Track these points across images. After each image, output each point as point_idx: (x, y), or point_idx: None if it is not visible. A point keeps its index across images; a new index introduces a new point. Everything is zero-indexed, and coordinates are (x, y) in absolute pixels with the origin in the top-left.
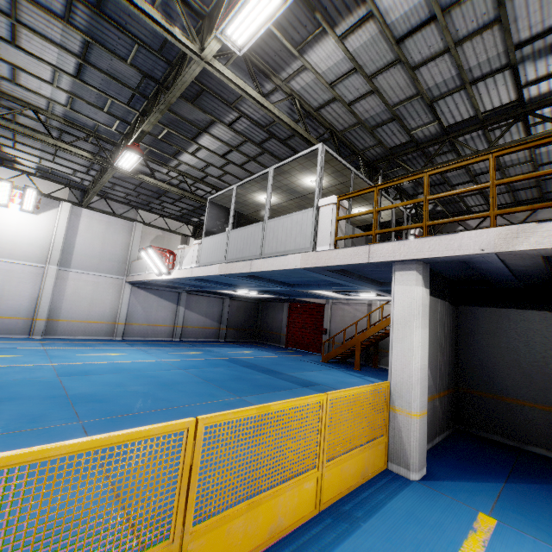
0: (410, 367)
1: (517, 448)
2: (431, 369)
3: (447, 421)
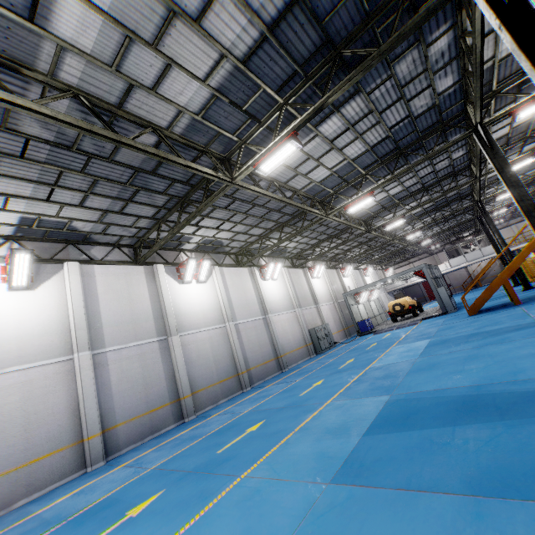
0: None
1: None
2: None
3: None
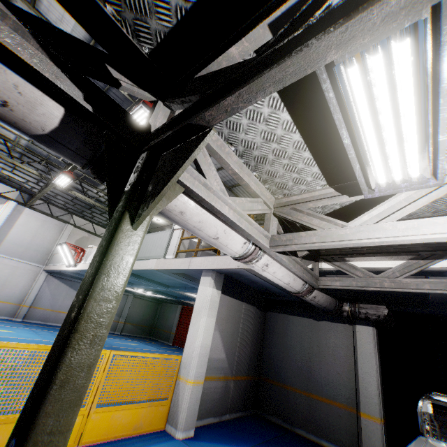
0: (194, 344)
1: (289, 430)
2: (228, 354)
3: (242, 403)
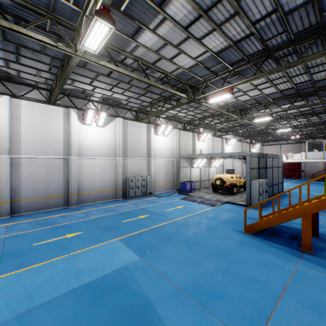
0: None
1: None
2: None
3: None
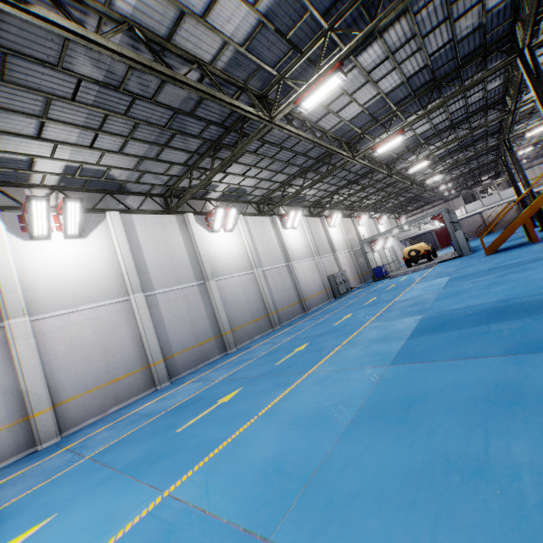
0: None
1: None
2: None
3: None
